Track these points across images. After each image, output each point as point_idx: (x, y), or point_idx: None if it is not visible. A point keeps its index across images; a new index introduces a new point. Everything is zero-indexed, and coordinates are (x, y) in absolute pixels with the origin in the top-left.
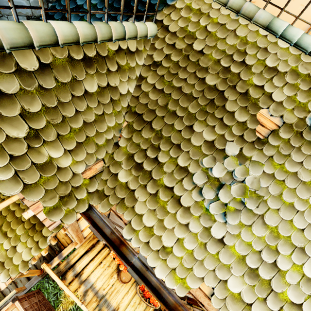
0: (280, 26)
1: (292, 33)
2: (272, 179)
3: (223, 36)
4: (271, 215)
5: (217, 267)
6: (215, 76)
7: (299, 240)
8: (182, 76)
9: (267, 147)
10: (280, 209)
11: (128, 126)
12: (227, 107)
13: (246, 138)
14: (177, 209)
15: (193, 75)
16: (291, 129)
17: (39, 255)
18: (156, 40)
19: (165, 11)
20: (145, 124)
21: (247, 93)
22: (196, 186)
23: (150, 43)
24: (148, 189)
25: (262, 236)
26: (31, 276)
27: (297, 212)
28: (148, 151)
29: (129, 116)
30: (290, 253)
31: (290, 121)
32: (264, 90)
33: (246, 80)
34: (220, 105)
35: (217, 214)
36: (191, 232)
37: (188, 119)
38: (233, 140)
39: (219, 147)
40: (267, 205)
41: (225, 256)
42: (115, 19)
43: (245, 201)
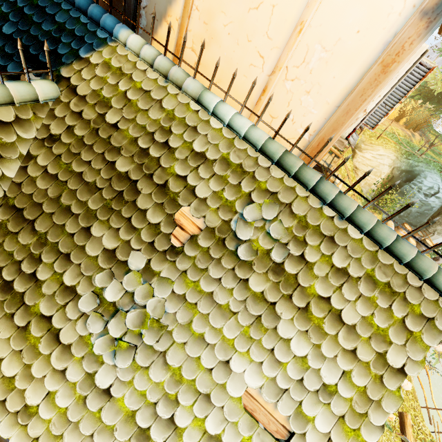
0: (210, 102)
1: (222, 112)
2: (183, 302)
3: (145, 107)
4: (175, 351)
5: (97, 431)
6: (129, 159)
7: (205, 384)
8: (86, 157)
9: (181, 259)
10: (187, 342)
11: (0, 226)
12: (139, 202)
13: (157, 246)
14: (53, 349)
15: (101, 156)
16: (212, 235)
17: None
18: (58, 105)
19: (75, 66)
20: (25, 223)
21: (165, 185)
22: (83, 314)
23: (48, 108)
24: (16, 320)
25: (160, 382)
26: None
27: (207, 345)
28: (24, 263)
29: (3, 211)
30: (193, 403)
31: (213, 224)
32: (187, 182)
33: (166, 167)
34: (131, 199)
35: (104, 353)
36: (68, 381)
37: (85, 218)
38: (141, 248)
39: (122, 259)
40: (173, 338)
41: (110, 413)
42: (4, 70)
43: (143, 334)
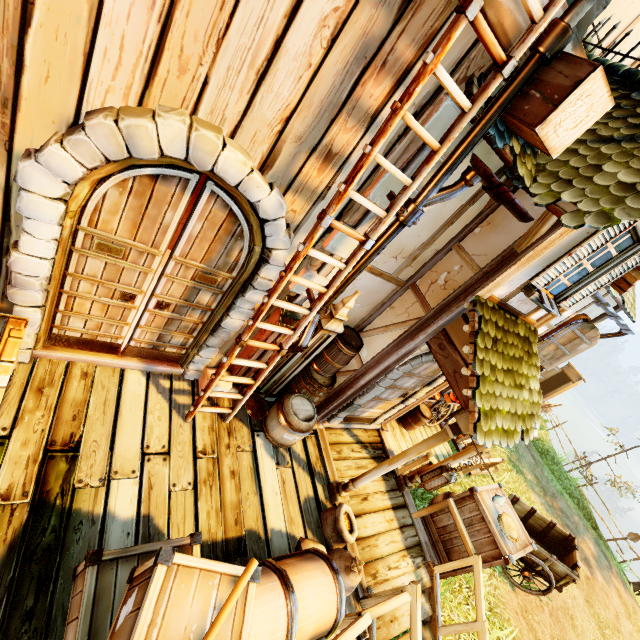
0: None
1: None
2: None
3: None
4: None
5: None
6: None
7: None
8: None
9: None
10: None
11: None
12: None
13: None
14: None
15: None
16: None
17: (380, 479)
18: None
19: None
20: None
21: None
22: None
23: None
24: None
25: None
26: (402, 502)
27: None
28: None
29: None
30: None
31: None
32: None
33: None
34: None
35: None
36: None
37: None
38: None
39: None
40: None
41: None
42: None
43: None
